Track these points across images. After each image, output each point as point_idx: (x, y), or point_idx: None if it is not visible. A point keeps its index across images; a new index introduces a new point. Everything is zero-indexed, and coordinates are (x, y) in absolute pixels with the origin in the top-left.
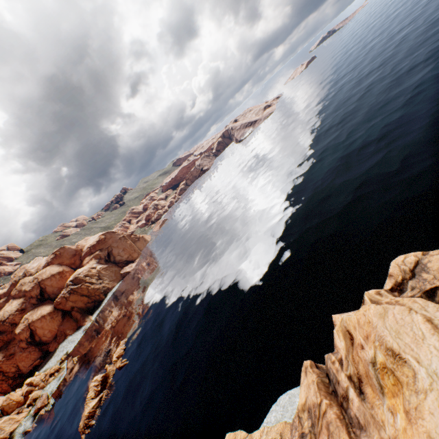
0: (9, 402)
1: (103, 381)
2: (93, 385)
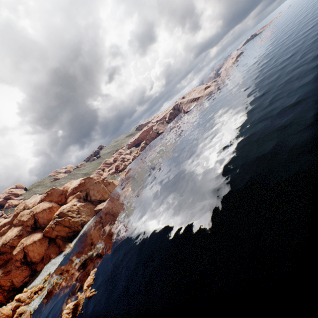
0: (0, 315)
1: (74, 308)
2: (65, 313)
